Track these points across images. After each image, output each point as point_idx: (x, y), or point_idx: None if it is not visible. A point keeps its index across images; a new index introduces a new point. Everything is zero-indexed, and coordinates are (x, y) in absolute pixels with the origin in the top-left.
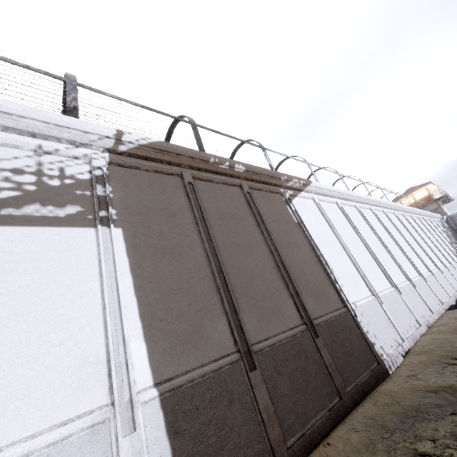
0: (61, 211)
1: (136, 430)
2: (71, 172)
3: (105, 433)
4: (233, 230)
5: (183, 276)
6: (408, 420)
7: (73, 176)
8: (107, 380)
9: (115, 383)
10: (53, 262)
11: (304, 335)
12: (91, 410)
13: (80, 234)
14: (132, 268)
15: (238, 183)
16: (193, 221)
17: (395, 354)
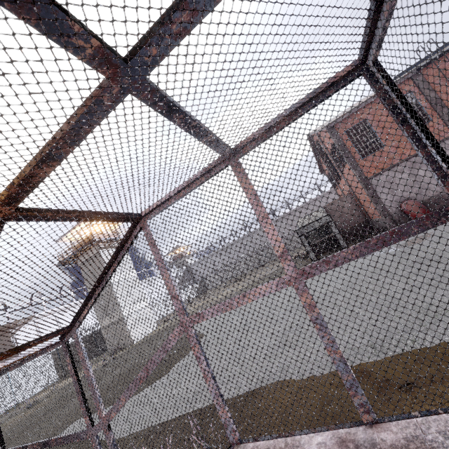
0: None
1: None
2: None
3: None
4: None
5: None
6: None
7: None
8: None
9: None
10: None
11: None
12: None
13: None
14: None
15: None
16: None
17: None
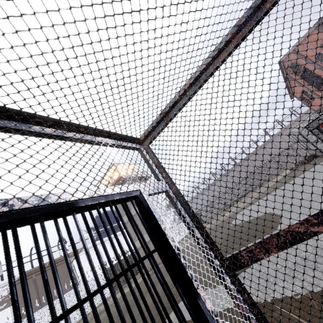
0: (3, 306)
1: None
2: (3, 295)
3: None
4: None
5: None
6: None
7: (4, 295)
8: None
9: None
10: (3, 318)
11: None
12: None
13: (7, 309)
14: None
15: None
16: (34, 291)
17: None
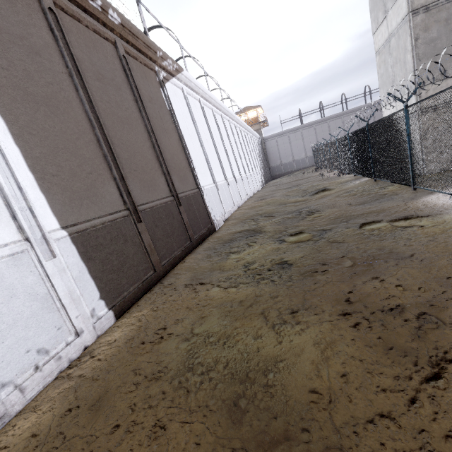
0: None
1: (55, 257)
2: None
3: (27, 260)
4: (112, 99)
5: (68, 136)
6: (226, 244)
7: None
8: (12, 221)
9: (24, 224)
10: None
11: (172, 204)
12: (4, 244)
13: None
14: (1, 110)
15: (112, 39)
16: (65, 71)
17: (220, 220)
